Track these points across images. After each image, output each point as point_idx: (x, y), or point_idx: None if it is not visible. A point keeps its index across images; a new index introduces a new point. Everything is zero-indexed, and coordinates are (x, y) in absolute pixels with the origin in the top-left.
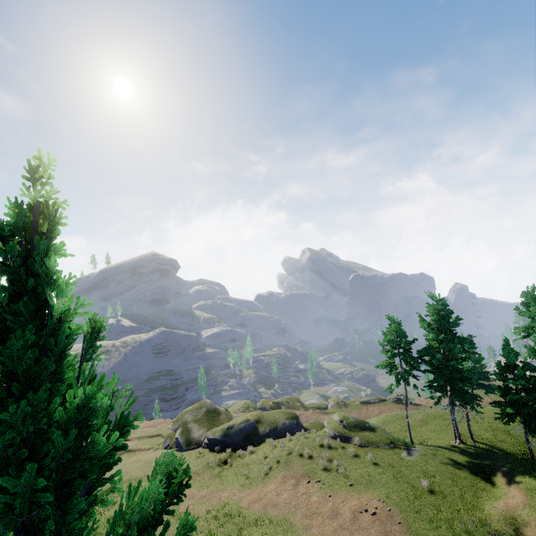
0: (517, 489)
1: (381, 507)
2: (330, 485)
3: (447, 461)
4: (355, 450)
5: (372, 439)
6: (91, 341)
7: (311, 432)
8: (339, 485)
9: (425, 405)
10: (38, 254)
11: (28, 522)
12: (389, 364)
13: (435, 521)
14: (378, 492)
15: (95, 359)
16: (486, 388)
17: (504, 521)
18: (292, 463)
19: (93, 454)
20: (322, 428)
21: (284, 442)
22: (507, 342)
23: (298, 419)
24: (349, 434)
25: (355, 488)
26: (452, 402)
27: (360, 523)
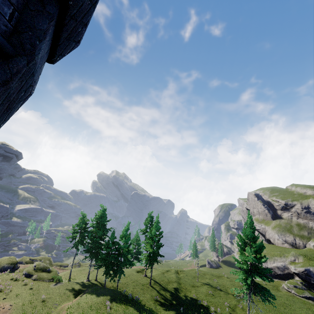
0: (78, 298)
1: (6, 308)
2: None
3: (70, 288)
4: (28, 282)
5: (43, 276)
6: None
7: (15, 272)
8: None
9: None
10: None
11: None
12: (73, 237)
13: (27, 313)
14: (15, 301)
15: None
16: (137, 259)
17: (58, 311)
18: None
19: None
20: None
21: None
22: (114, 231)
23: (16, 264)
24: (33, 273)
25: (5, 300)
26: (92, 259)
27: None
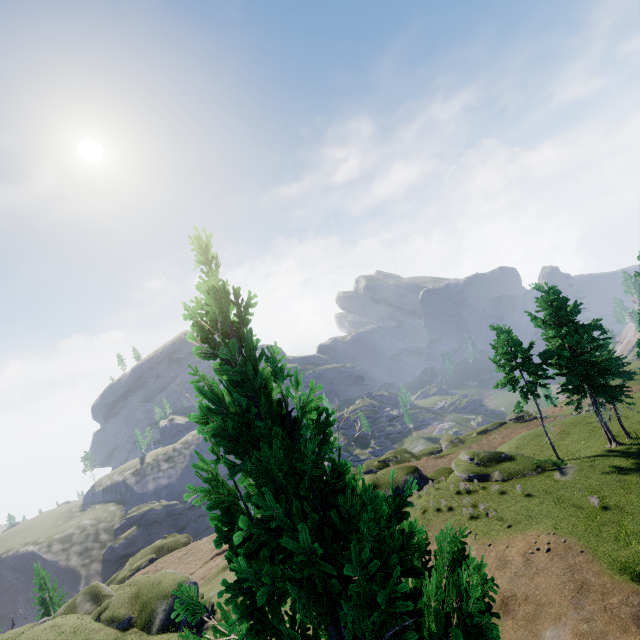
0: None
1: (554, 541)
2: (485, 533)
3: (610, 470)
4: (499, 487)
5: (514, 469)
6: (323, 428)
7: (441, 481)
8: (495, 530)
9: (553, 416)
10: (247, 345)
11: (379, 638)
12: (508, 380)
13: (621, 539)
14: (544, 525)
15: (332, 448)
16: (621, 375)
17: None
18: (432, 521)
19: (413, 546)
20: (450, 473)
21: (413, 501)
22: None
23: (419, 471)
24: (486, 471)
25: (515, 529)
26: (595, 401)
27: (537, 565)
